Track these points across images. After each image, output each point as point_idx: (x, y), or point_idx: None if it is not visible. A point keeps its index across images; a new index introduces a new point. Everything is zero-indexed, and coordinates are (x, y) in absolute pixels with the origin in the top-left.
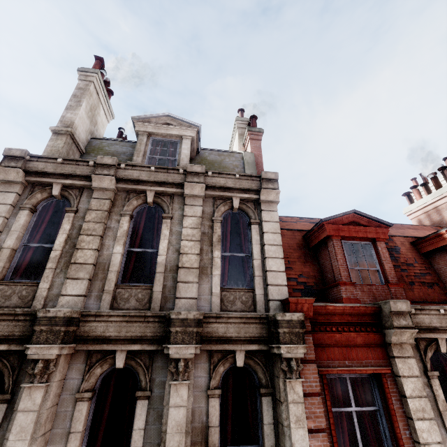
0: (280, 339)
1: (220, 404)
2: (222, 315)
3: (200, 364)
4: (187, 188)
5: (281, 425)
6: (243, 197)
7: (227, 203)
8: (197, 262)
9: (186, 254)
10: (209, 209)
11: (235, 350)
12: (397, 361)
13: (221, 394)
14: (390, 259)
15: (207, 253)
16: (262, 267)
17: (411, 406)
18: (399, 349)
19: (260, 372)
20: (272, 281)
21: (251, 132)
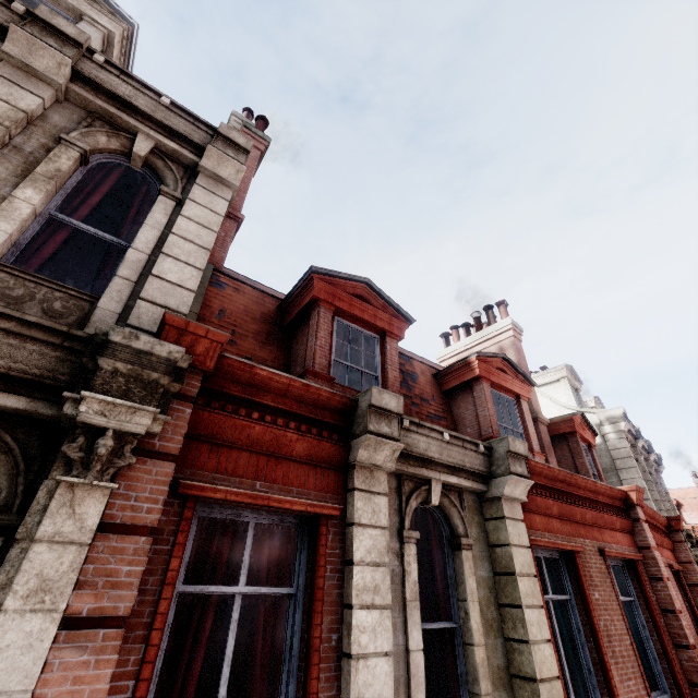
0: (93, 382)
1: None
2: None
3: None
4: (15, 43)
5: None
6: (164, 144)
7: (120, 137)
8: None
9: None
10: (66, 123)
11: None
12: (356, 496)
13: None
14: (402, 385)
15: (1, 183)
16: (148, 270)
17: (356, 580)
18: (366, 477)
19: (2, 472)
20: (153, 294)
21: (248, 130)
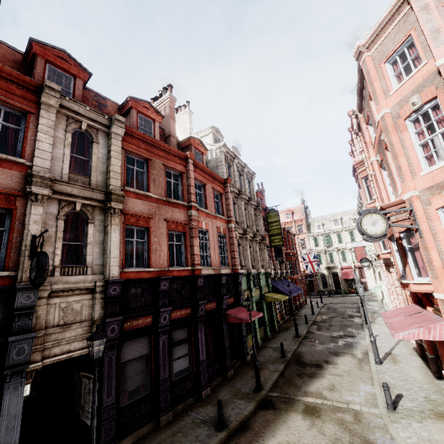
0: None
1: None
2: None
3: None
4: None
5: None
6: None
7: None
8: None
9: None
10: None
11: None
12: (42, 110)
13: None
14: (97, 107)
15: None
16: None
17: (40, 127)
18: (47, 107)
19: None
20: None
21: None
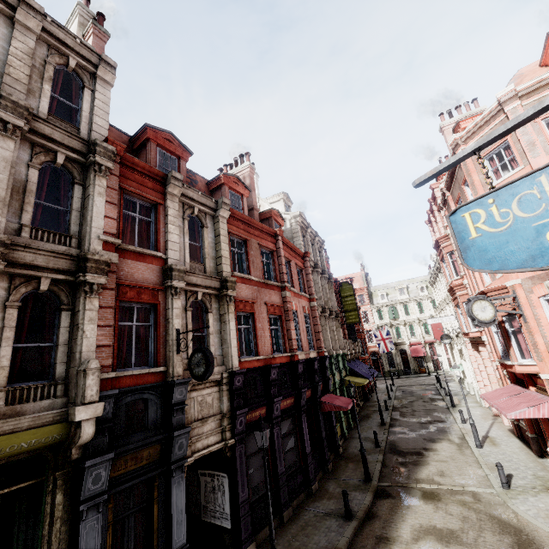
0: (97, 153)
1: (37, 183)
2: (50, 121)
3: (23, 148)
4: (20, 15)
5: (88, 197)
6: (81, 62)
7: (63, 58)
8: (26, 81)
9: (14, 68)
10: (43, 51)
11: (58, 151)
12: (168, 201)
13: (38, 178)
14: (190, 184)
15: (37, 82)
16: (90, 120)
17: (169, 218)
18: (171, 197)
19: (76, 173)
20: (96, 129)
21: (96, 27)
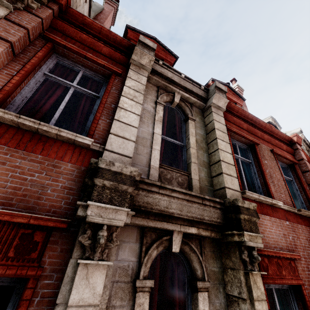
0: None
1: None
2: None
3: None
4: None
5: None
6: None
7: None
8: None
9: None
10: None
11: None
12: (130, 70)
13: None
14: None
15: None
16: None
17: (125, 90)
18: (136, 68)
19: None
20: None
21: None
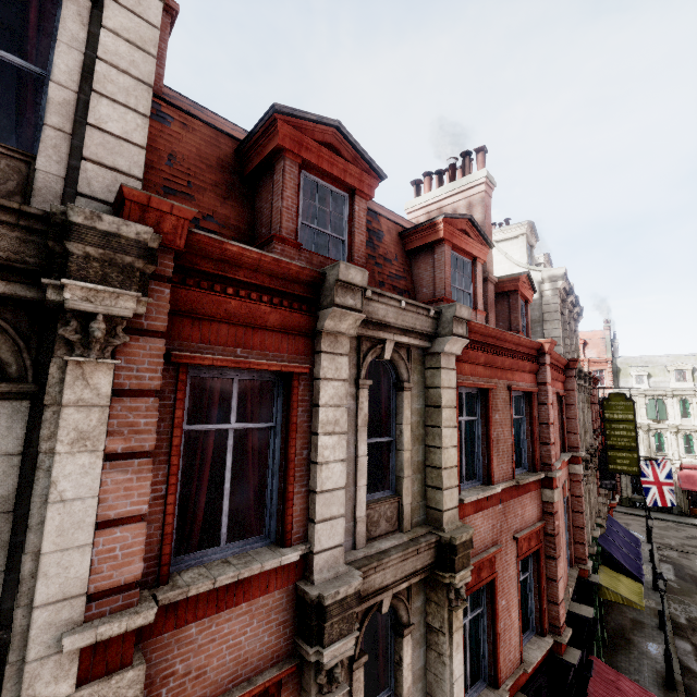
0: (69, 269)
1: None
2: None
3: None
4: None
5: (38, 453)
6: None
7: None
8: None
9: None
10: None
11: None
12: (323, 357)
13: None
14: (367, 245)
15: None
16: (81, 116)
17: (321, 417)
18: (331, 342)
19: (4, 349)
20: (97, 153)
21: None
